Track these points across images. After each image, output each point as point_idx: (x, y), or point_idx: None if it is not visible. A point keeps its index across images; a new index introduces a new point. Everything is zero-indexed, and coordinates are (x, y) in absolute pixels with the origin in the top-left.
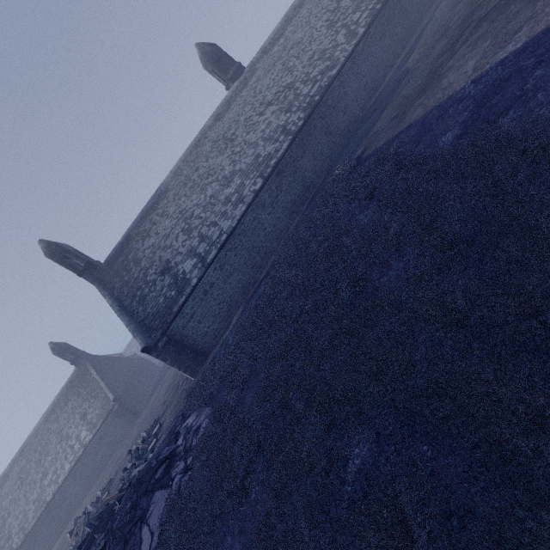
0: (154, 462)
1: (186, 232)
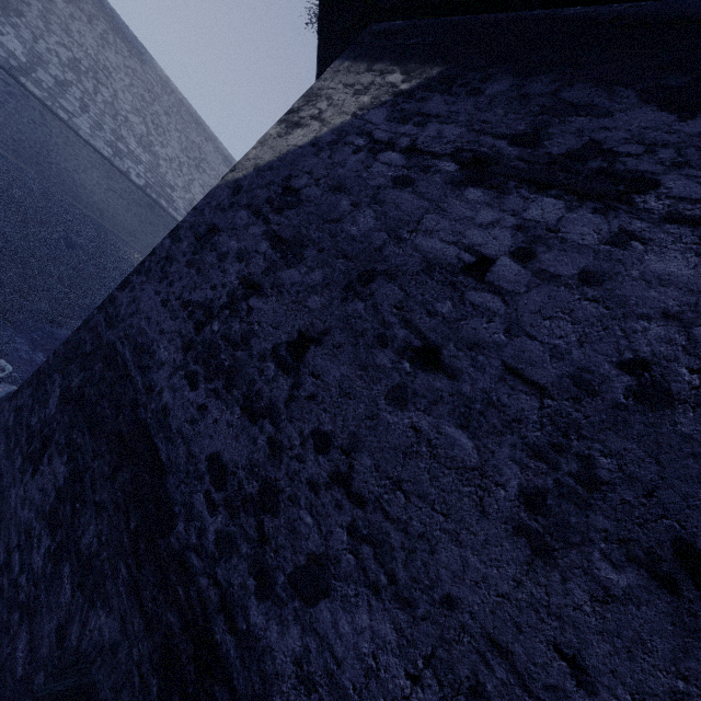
0: None
1: (74, 65)
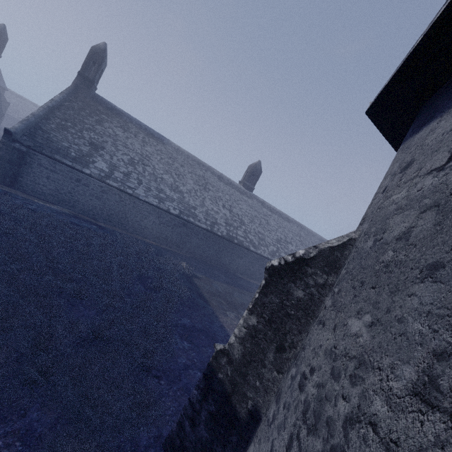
0: None
1: (131, 162)
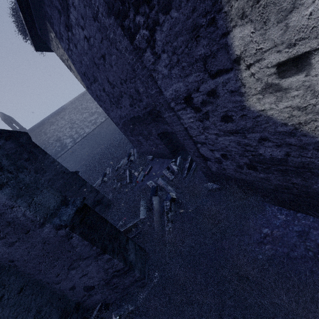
0: None
1: (71, 128)
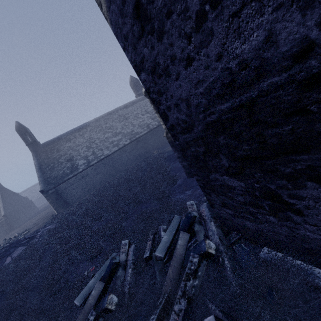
0: (22, 238)
1: (88, 148)
